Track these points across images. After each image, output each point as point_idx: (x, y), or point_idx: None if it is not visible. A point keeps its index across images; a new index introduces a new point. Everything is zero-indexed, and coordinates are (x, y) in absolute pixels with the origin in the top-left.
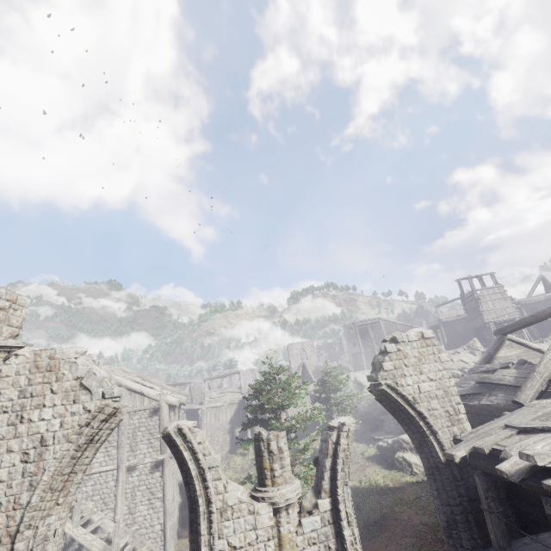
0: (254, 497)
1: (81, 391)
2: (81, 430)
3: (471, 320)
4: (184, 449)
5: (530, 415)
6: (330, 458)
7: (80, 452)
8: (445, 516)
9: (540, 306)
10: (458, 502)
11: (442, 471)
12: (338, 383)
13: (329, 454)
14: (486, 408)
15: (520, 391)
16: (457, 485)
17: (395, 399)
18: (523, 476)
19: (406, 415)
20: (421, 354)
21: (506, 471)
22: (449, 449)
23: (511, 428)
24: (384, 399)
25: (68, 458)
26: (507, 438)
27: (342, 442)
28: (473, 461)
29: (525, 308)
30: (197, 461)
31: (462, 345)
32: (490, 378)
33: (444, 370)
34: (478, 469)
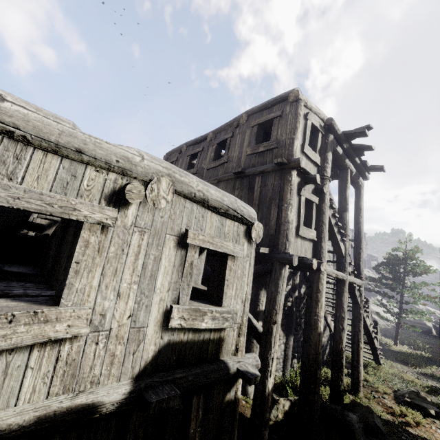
0: None
1: None
2: None
3: None
4: None
5: None
6: None
7: None
8: None
9: None
10: None
11: None
12: None
13: None
14: None
15: None
16: None
17: None
18: None
19: None
20: None
21: None
22: None
23: None
24: None
25: None
26: None
27: None
28: None
29: None
30: None
31: None
32: None
33: None
34: None
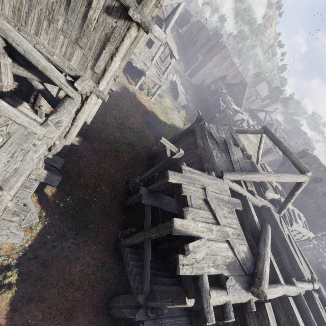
0: None
1: None
2: None
3: None
4: None
5: None
6: None
7: None
8: None
9: None
10: None
11: None
12: None
13: None
14: None
15: None
16: None
17: None
18: None
19: None
20: None
21: None
22: None
23: None
24: None
25: None
26: None
27: None
28: None
29: None
30: None
31: None
32: None
33: None
34: None
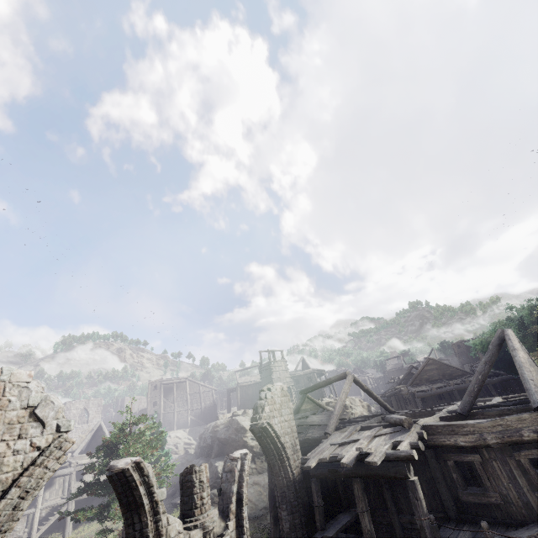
0: (184, 528)
1: (30, 423)
2: (34, 471)
3: (264, 385)
4: (139, 484)
5: (338, 438)
6: (236, 484)
7: (24, 500)
8: (289, 523)
9: (300, 378)
10: (297, 509)
11: (290, 487)
12: (162, 441)
13: (236, 480)
14: (307, 441)
15: (328, 426)
16: (297, 496)
17: (271, 434)
18: (353, 463)
19: (275, 447)
20: (282, 401)
21: (346, 462)
22: (306, 464)
23: (334, 445)
24: (263, 435)
25: (10, 509)
26: (335, 450)
27: (246, 468)
28: (312, 473)
29: (293, 379)
30: (152, 494)
31: (250, 407)
32: (307, 421)
33: (291, 414)
34: (314, 478)
